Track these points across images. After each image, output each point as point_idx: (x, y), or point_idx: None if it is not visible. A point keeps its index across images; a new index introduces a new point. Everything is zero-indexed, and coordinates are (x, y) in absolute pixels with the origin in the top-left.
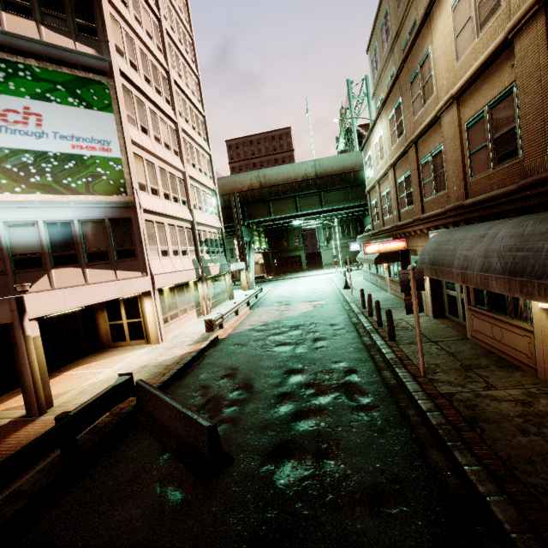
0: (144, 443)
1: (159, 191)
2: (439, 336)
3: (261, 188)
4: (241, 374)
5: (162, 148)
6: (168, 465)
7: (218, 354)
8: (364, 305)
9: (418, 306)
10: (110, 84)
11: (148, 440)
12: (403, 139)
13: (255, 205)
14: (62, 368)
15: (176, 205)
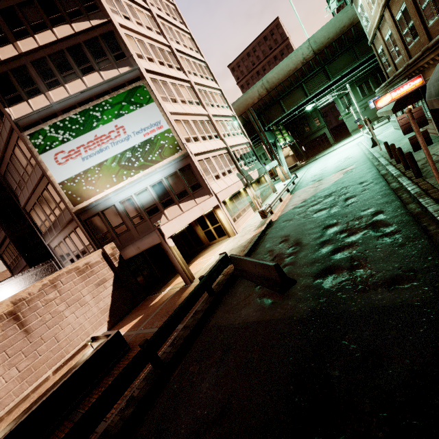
0: (245, 284)
1: (198, 137)
2: None
3: (268, 93)
4: (292, 238)
5: (188, 106)
6: (260, 290)
7: (274, 230)
8: (391, 155)
9: (424, 141)
10: (144, 83)
11: (246, 282)
12: None
13: (269, 110)
14: (190, 262)
15: (212, 141)
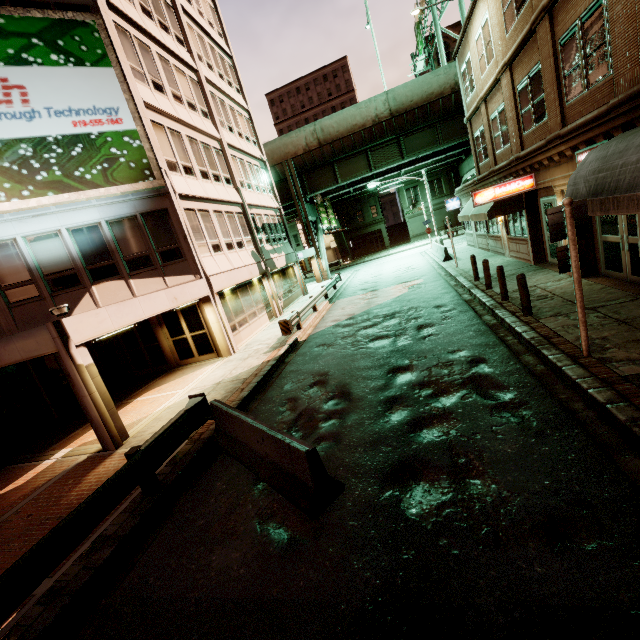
0: (232, 471)
1: (194, 169)
2: (597, 301)
3: (320, 147)
4: (333, 380)
5: (185, 110)
6: (264, 497)
7: (301, 359)
8: (477, 276)
9: (578, 259)
10: (97, 23)
11: (237, 468)
12: (527, 11)
13: (316, 173)
14: (132, 394)
15: (219, 186)
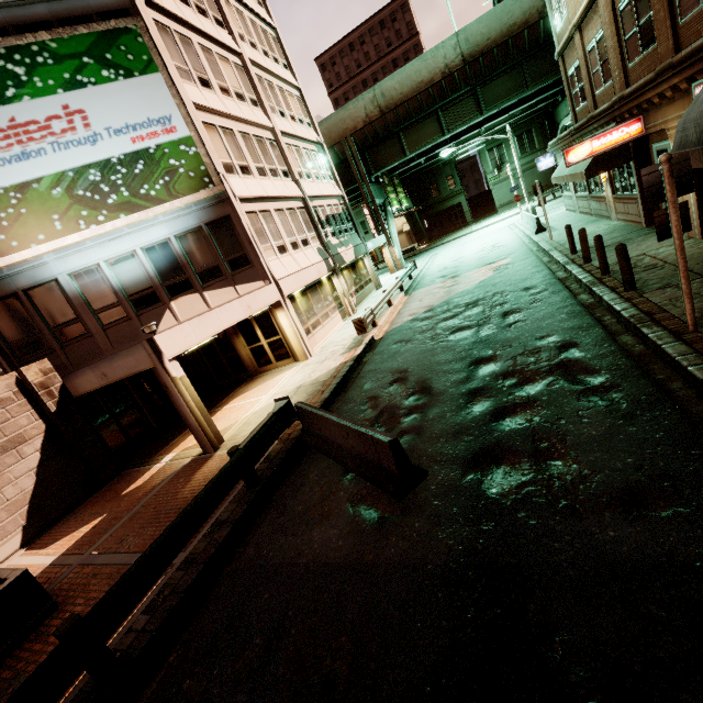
0: (322, 465)
1: (250, 167)
2: None
3: (383, 116)
4: (412, 376)
5: (234, 102)
6: (354, 485)
7: (379, 357)
8: (573, 249)
9: (680, 223)
10: (139, 26)
11: (326, 462)
12: None
13: (380, 147)
14: (219, 403)
15: (277, 181)
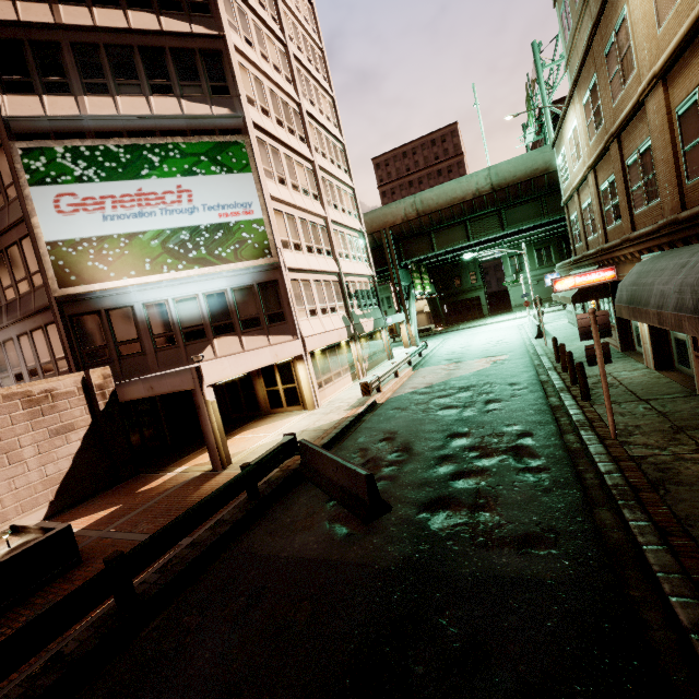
0: (312, 493)
1: (302, 245)
2: (654, 394)
3: (419, 218)
4: (400, 438)
5: (300, 196)
6: (334, 509)
7: (376, 418)
8: (558, 358)
9: (603, 357)
10: (245, 142)
11: (315, 491)
12: (602, 131)
13: (413, 240)
14: (230, 433)
15: (320, 258)
